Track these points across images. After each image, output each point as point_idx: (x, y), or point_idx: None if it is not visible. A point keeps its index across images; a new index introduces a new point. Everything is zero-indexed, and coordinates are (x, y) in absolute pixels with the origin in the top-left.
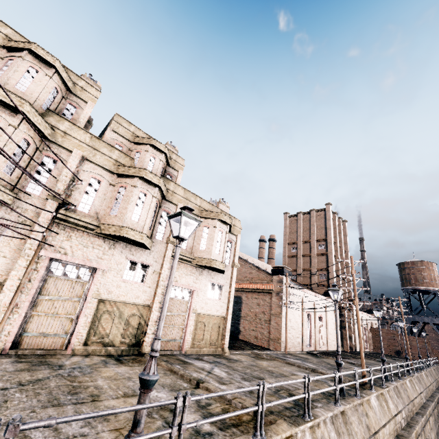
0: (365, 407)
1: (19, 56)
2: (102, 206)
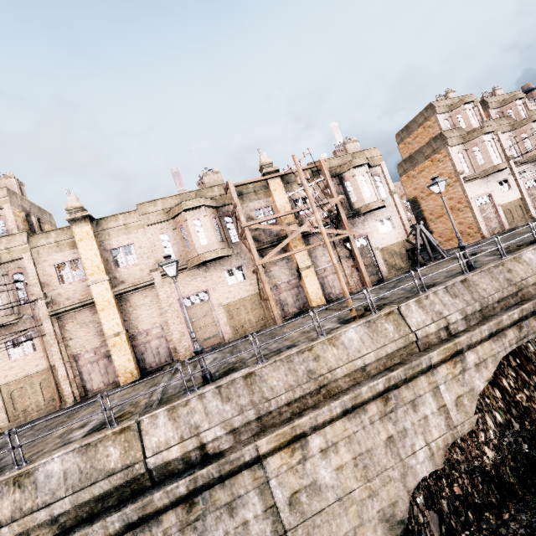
0: None
1: (464, 110)
2: (520, 150)
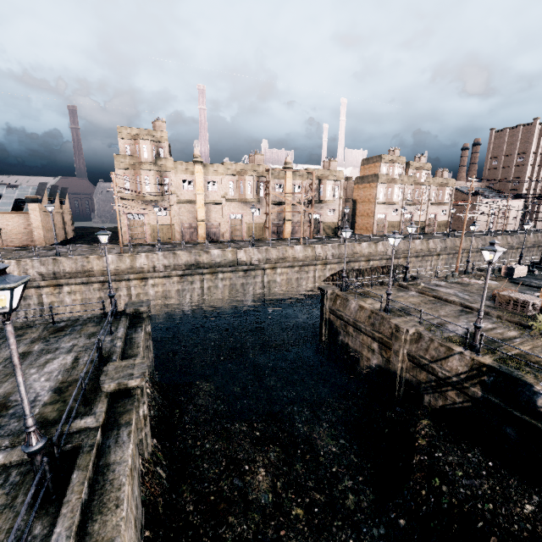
0: (494, 238)
1: (394, 166)
2: (412, 197)
